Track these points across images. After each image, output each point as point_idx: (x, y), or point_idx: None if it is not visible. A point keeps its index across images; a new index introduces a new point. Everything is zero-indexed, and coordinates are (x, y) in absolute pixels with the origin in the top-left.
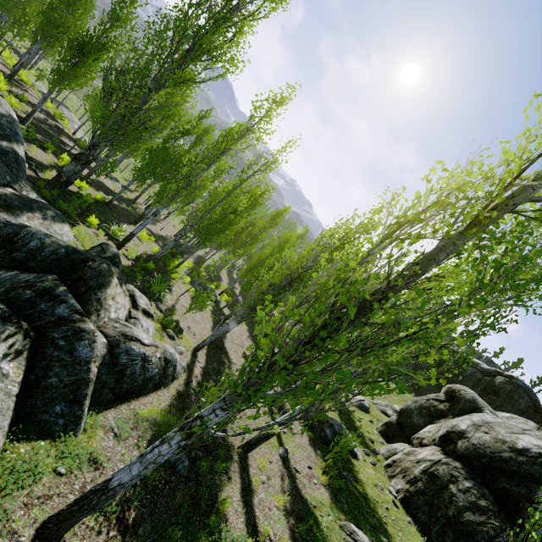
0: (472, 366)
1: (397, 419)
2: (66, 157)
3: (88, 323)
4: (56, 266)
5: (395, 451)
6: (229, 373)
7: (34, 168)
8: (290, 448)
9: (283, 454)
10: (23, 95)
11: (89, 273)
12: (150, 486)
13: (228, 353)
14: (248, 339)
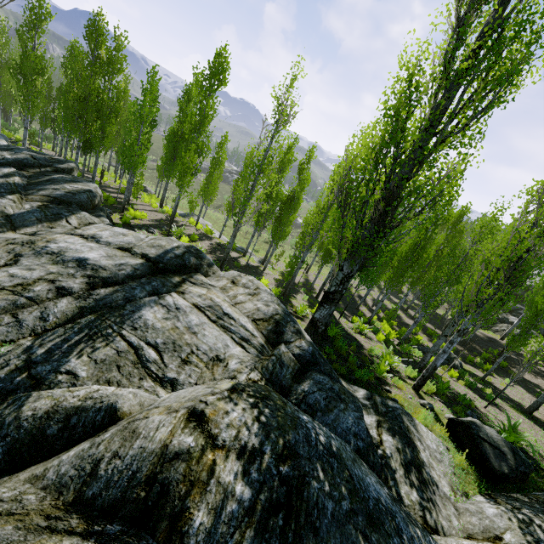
0: None
1: None
2: (264, 281)
3: None
4: None
5: None
6: None
7: None
8: None
9: None
10: (193, 235)
11: None
12: None
13: None
14: None
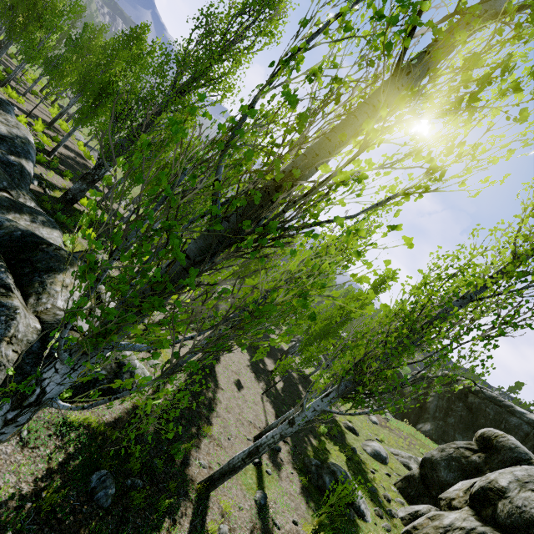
0: (515, 416)
1: (420, 473)
2: None
3: (12, 299)
4: (5, 246)
5: (416, 515)
6: (211, 398)
7: (44, 187)
8: (272, 494)
9: (259, 499)
10: (57, 136)
11: (39, 255)
12: (43, 513)
13: (217, 377)
14: (247, 368)
